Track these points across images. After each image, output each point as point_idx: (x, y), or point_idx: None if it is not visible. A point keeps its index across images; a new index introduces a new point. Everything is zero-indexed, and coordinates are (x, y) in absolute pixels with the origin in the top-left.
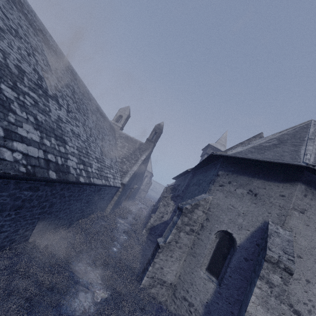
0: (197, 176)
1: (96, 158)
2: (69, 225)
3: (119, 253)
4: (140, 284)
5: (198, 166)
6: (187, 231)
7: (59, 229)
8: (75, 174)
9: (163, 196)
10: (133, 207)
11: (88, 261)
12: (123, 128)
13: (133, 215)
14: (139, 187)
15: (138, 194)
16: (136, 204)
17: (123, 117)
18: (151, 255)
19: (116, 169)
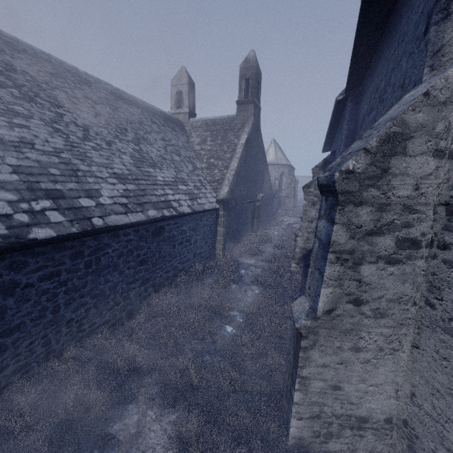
0: (367, 90)
1: (116, 176)
2: (129, 315)
3: (232, 341)
4: (287, 437)
5: (356, 57)
6: (386, 253)
7: (101, 332)
8: (1, 228)
9: (303, 187)
10: (275, 229)
11: (156, 390)
12: (194, 112)
13: (275, 241)
14: (271, 194)
15: (283, 205)
16: (278, 222)
17: (183, 93)
18: (292, 351)
19: (199, 182)
